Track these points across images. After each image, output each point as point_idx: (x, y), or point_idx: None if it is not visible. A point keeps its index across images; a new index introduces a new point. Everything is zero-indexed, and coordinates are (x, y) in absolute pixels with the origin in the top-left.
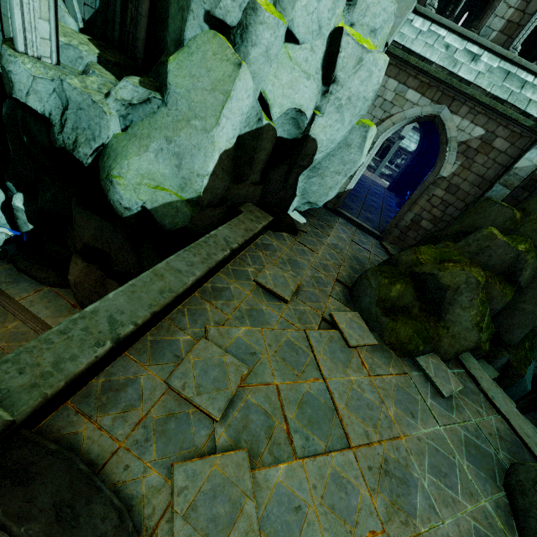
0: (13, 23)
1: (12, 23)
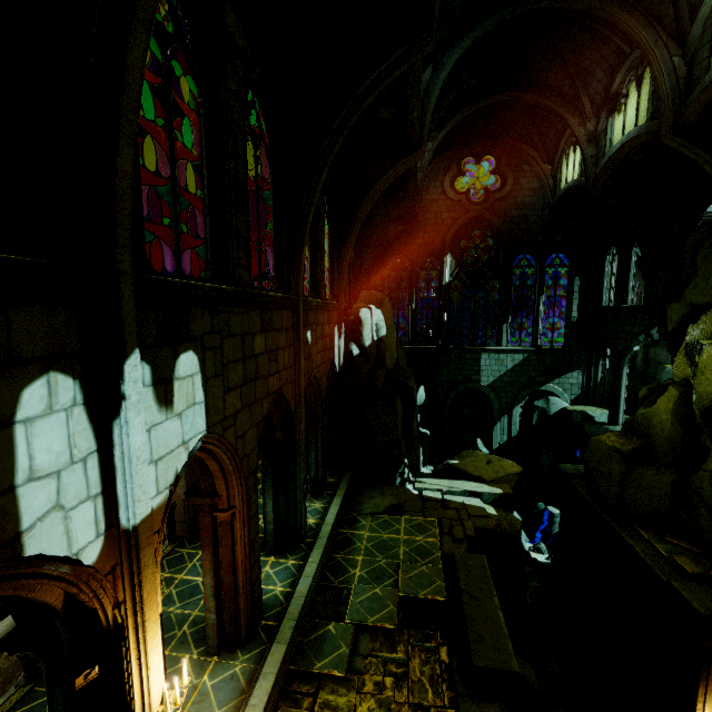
0: (620, 416)
1: (619, 417)
